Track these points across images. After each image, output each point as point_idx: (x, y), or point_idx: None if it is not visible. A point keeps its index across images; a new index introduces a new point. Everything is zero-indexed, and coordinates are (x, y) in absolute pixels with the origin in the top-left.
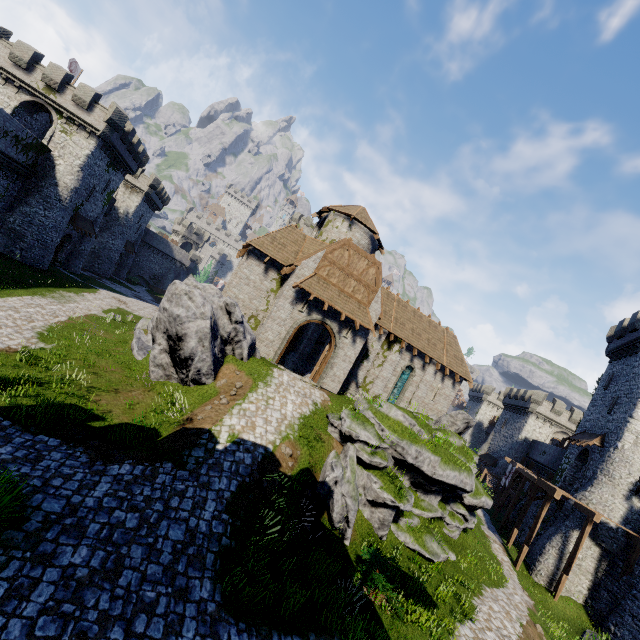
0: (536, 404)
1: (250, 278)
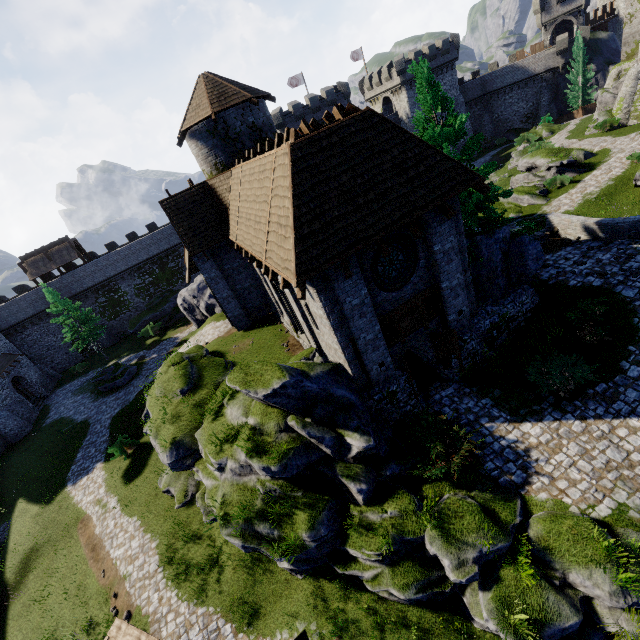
0: None
1: None
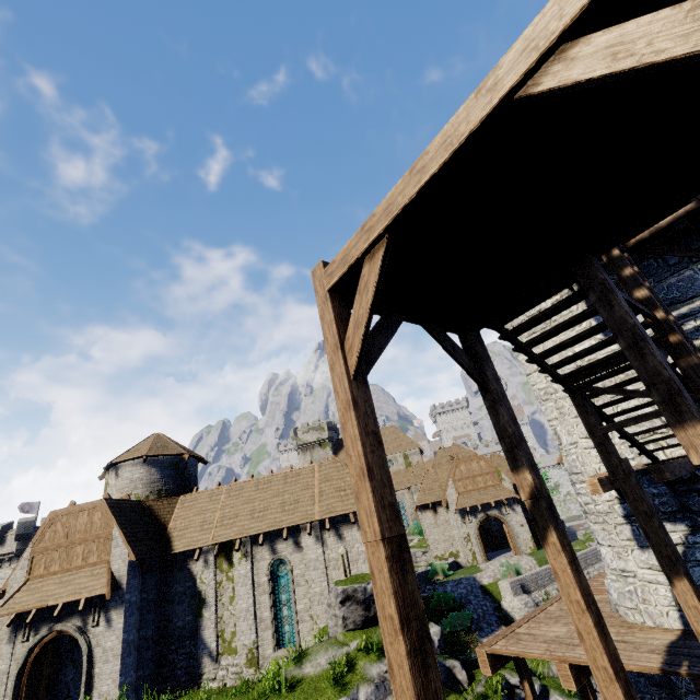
0: None
1: None
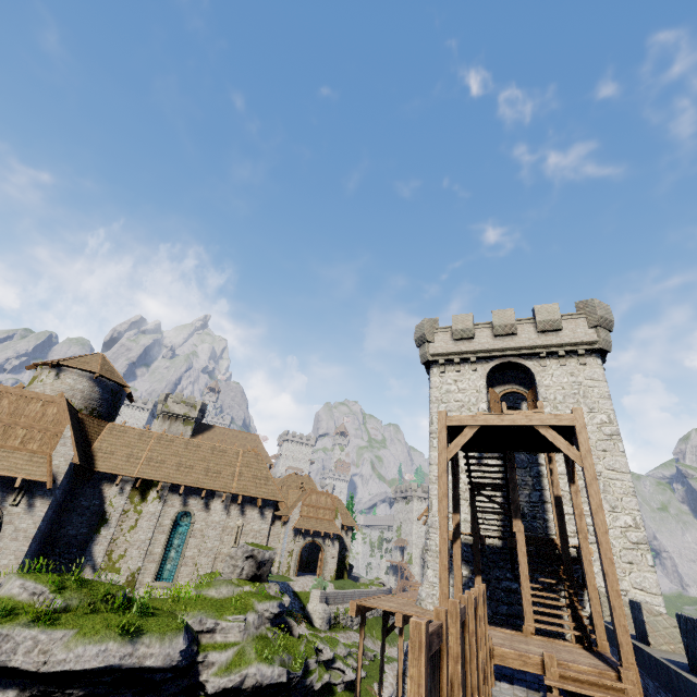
0: None
1: None
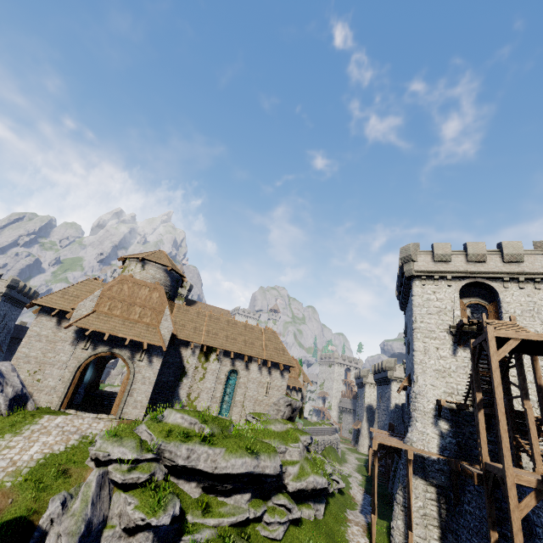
0: (391, 370)
1: (41, 334)
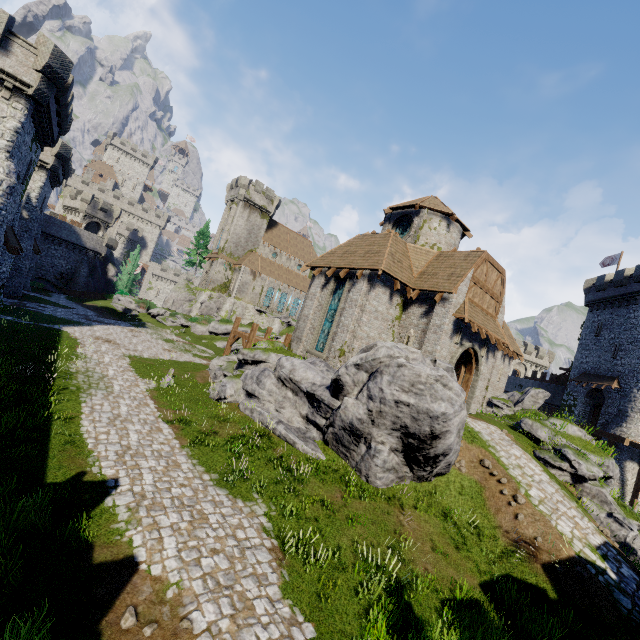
0: None
1: (378, 310)
